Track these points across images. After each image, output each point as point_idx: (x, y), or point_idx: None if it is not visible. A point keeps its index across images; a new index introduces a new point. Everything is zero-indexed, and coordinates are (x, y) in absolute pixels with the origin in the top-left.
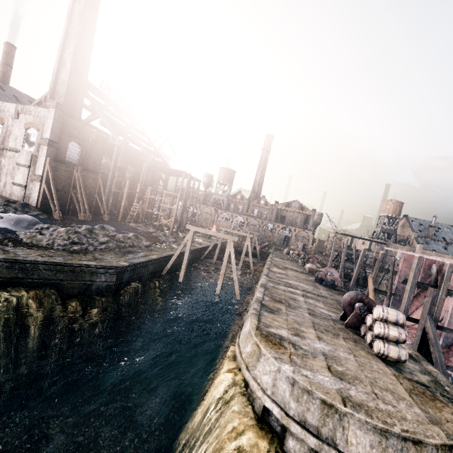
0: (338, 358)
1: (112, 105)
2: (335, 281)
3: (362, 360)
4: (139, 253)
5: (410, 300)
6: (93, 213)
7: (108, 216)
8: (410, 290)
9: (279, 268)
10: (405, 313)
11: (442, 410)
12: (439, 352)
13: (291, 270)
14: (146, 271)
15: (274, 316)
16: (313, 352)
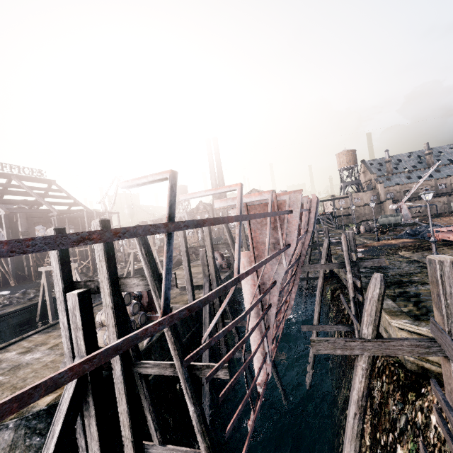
0: (28, 365)
1: (12, 179)
2: (220, 264)
3: (62, 358)
4: (4, 310)
5: (187, 269)
6: (4, 283)
7: (15, 281)
8: (183, 259)
9: (182, 270)
10: (188, 284)
11: (54, 392)
12: (205, 314)
13: (199, 266)
14: (7, 326)
15: (42, 336)
16: (3, 368)
